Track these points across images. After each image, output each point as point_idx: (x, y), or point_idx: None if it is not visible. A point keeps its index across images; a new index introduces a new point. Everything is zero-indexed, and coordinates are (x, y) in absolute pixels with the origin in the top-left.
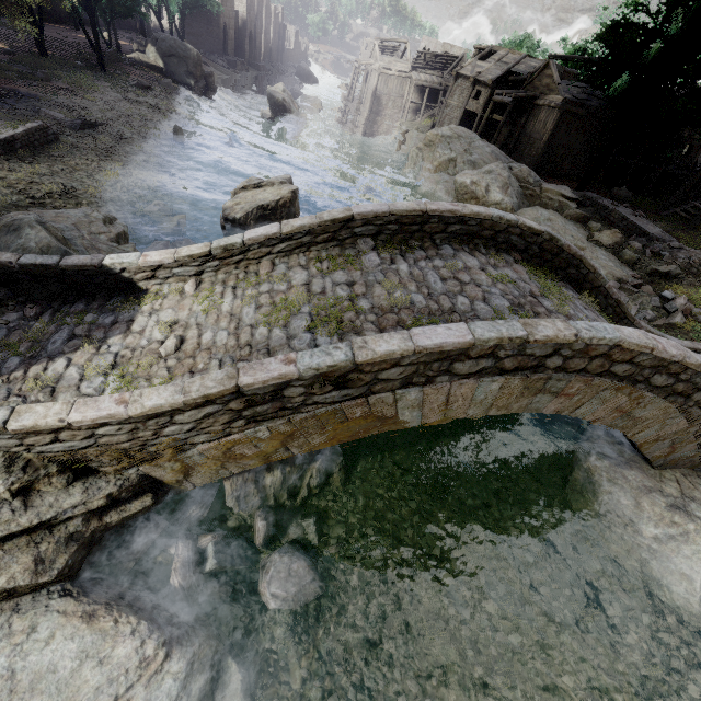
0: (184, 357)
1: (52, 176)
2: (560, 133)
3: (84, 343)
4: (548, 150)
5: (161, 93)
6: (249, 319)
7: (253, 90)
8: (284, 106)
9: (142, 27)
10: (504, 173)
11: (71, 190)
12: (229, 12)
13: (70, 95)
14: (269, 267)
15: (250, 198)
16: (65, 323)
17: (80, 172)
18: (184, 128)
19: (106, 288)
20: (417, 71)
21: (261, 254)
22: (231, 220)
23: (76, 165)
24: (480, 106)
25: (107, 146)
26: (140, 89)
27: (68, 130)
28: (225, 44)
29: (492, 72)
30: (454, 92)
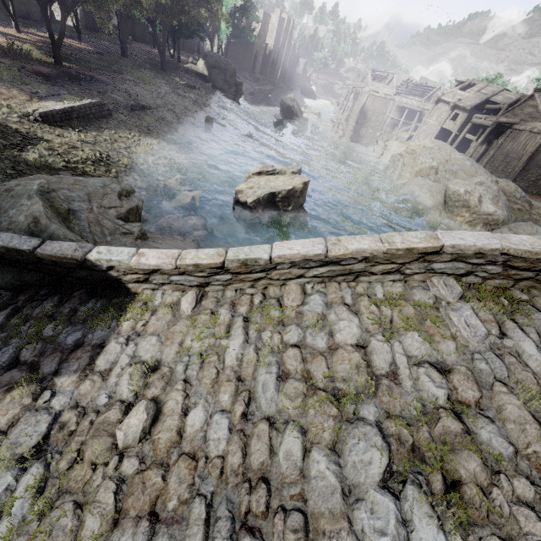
0: (150, 462)
1: (93, 144)
2: (539, 155)
3: (20, 383)
4: (524, 169)
5: (202, 92)
6: (266, 401)
7: (269, 98)
8: (292, 111)
9: (198, 50)
10: (493, 186)
11: (106, 158)
12: (261, 44)
13: (133, 85)
14: (299, 298)
15: (262, 184)
16: (15, 335)
17: (120, 143)
18: (214, 119)
19: (88, 284)
20: (400, 96)
21: (289, 275)
22: (242, 203)
23: (118, 137)
24: (456, 126)
25: (150, 125)
26: (187, 87)
27: (122, 109)
28: (254, 65)
29: (471, 100)
30: (433, 113)
